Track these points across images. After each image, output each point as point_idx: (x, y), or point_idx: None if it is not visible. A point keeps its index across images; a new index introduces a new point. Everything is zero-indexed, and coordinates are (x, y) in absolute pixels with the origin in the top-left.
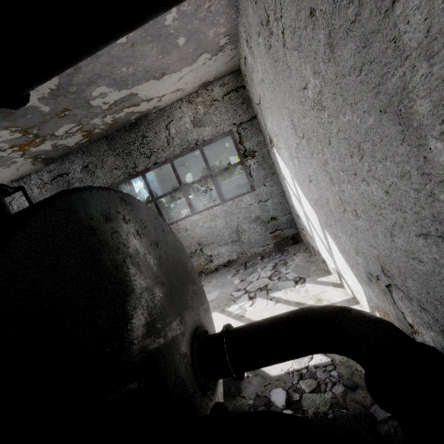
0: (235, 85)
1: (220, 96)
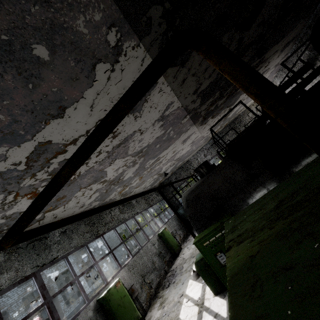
0: None
1: None
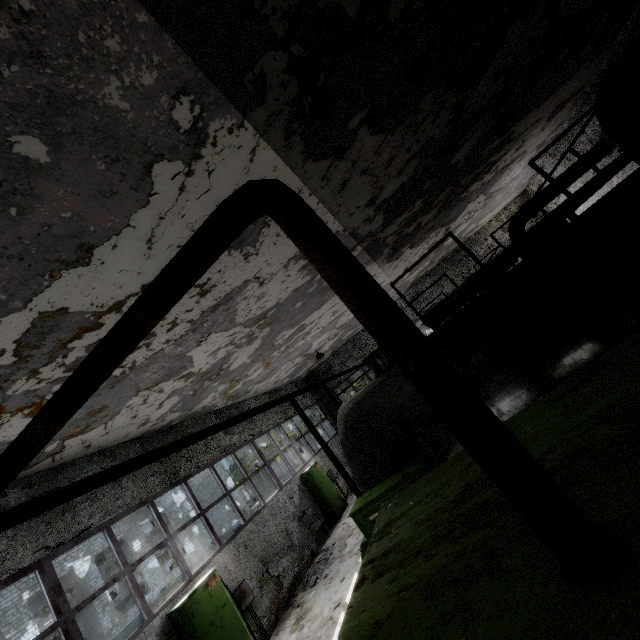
0: (524, 200)
1: (516, 210)
